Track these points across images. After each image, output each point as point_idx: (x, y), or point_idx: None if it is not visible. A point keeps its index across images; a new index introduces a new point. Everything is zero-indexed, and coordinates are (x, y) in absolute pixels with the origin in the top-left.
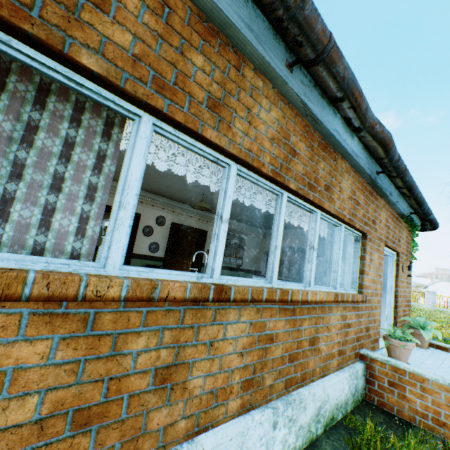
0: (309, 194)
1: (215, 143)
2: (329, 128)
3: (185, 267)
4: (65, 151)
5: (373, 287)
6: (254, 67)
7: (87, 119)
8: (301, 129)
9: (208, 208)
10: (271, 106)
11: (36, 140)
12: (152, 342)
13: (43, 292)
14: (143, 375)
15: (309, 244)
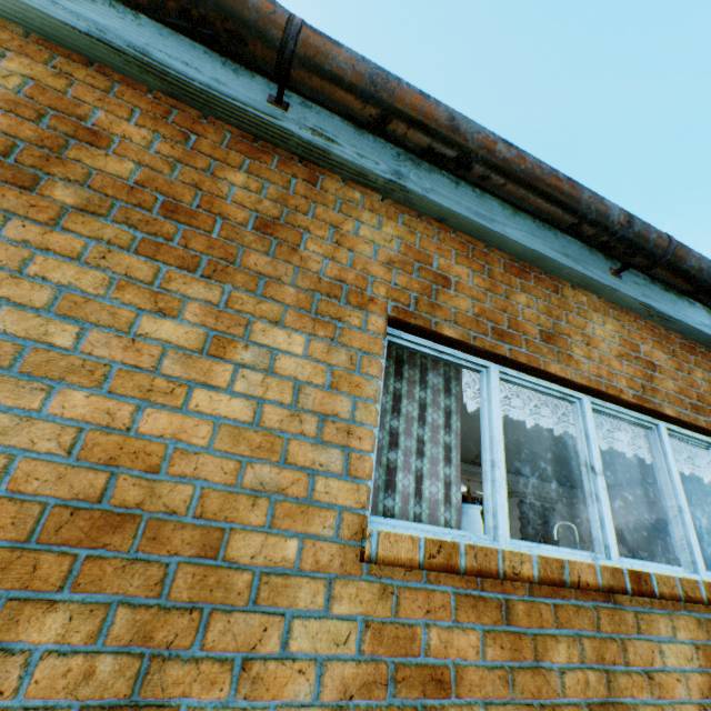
0: (698, 419)
1: (560, 377)
2: (690, 323)
3: None
4: (420, 413)
5: None
6: (570, 284)
7: (430, 379)
8: (648, 334)
9: None
10: (603, 318)
11: (401, 407)
12: (573, 654)
13: (473, 565)
14: (576, 708)
15: None
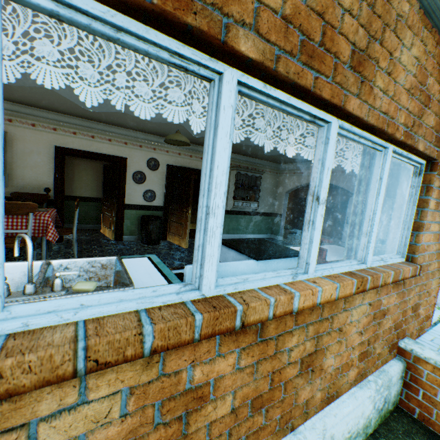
0: (306, 75)
1: None
2: None
3: (185, 217)
4: None
5: (435, 246)
6: None
7: None
8: None
9: (185, 142)
10: None
11: None
12: None
13: None
14: None
15: (309, 192)
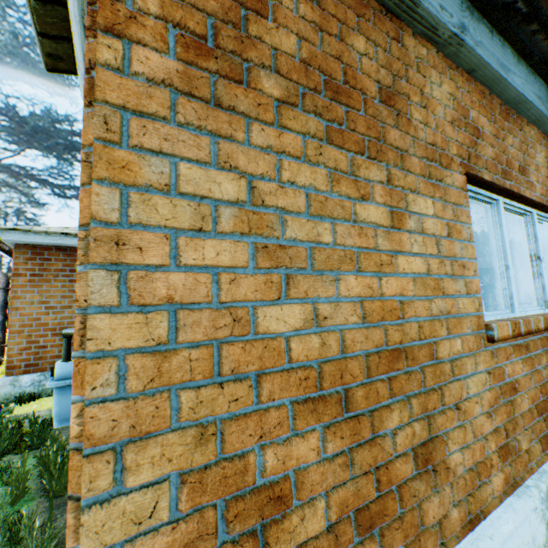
0: None
1: (528, 200)
2: None
3: None
4: None
5: None
6: (526, 121)
7: None
8: None
9: None
10: (539, 148)
11: None
12: (547, 360)
13: (525, 330)
14: None
15: None
